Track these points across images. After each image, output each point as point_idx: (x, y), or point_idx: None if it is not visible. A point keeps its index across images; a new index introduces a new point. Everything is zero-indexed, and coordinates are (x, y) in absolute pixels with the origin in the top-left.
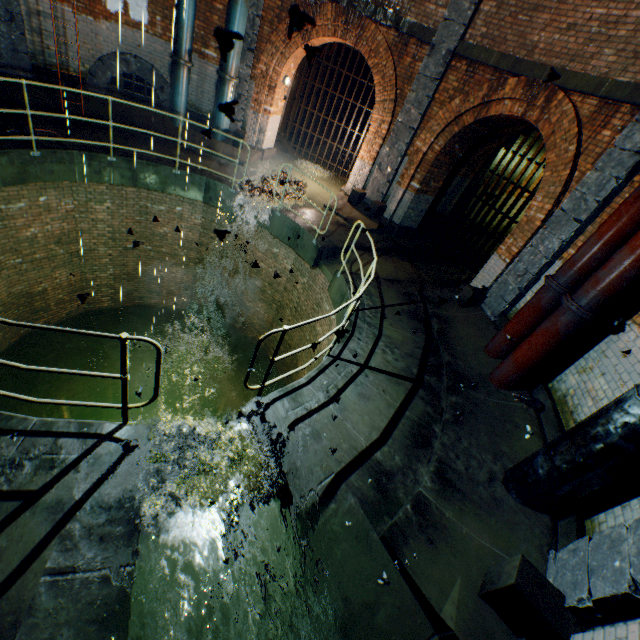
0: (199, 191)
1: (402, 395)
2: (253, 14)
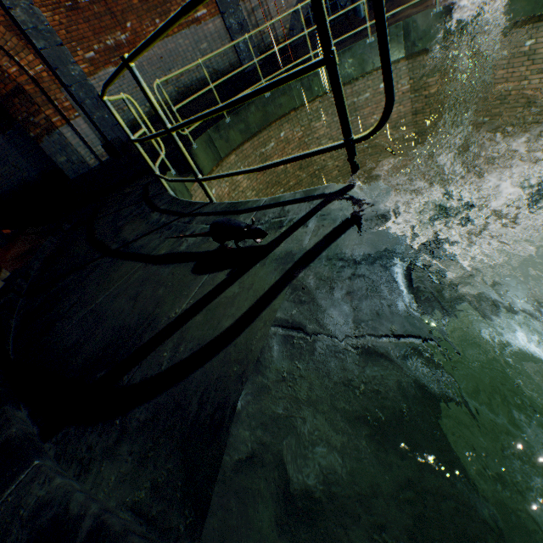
0: (397, 46)
1: None
2: None
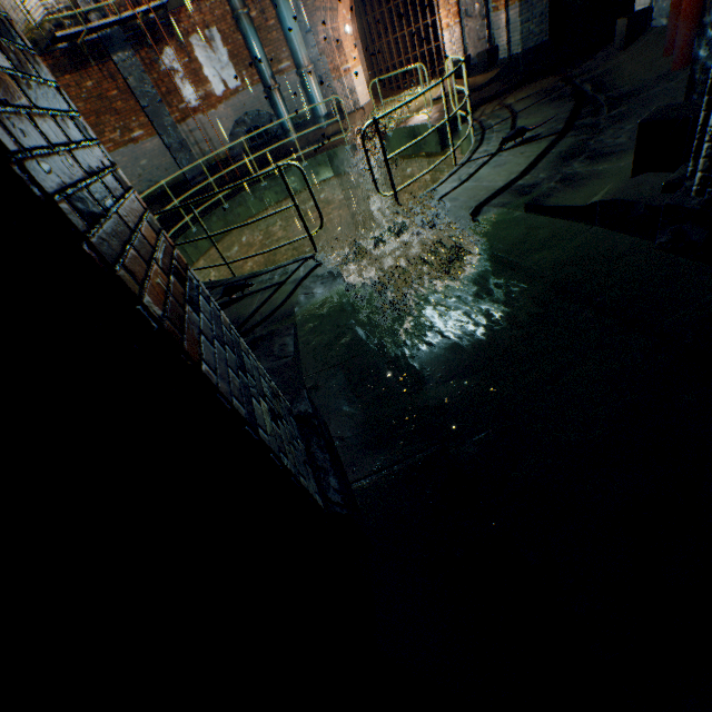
0: (327, 168)
1: (544, 146)
2: (294, 2)
